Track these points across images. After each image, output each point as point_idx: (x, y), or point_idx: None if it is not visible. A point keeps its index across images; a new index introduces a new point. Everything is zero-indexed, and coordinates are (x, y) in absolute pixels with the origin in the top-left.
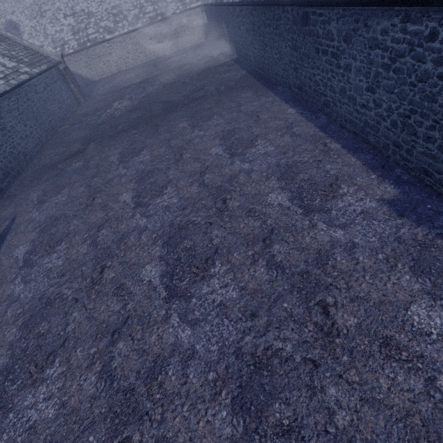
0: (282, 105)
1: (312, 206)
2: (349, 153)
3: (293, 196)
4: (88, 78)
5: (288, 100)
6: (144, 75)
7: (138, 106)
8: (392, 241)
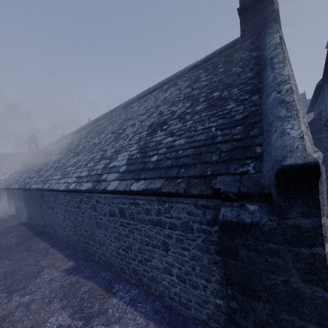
0: (33, 236)
1: (17, 288)
2: (59, 252)
3: (5, 287)
4: None
5: (38, 233)
6: None
7: None
8: (58, 288)
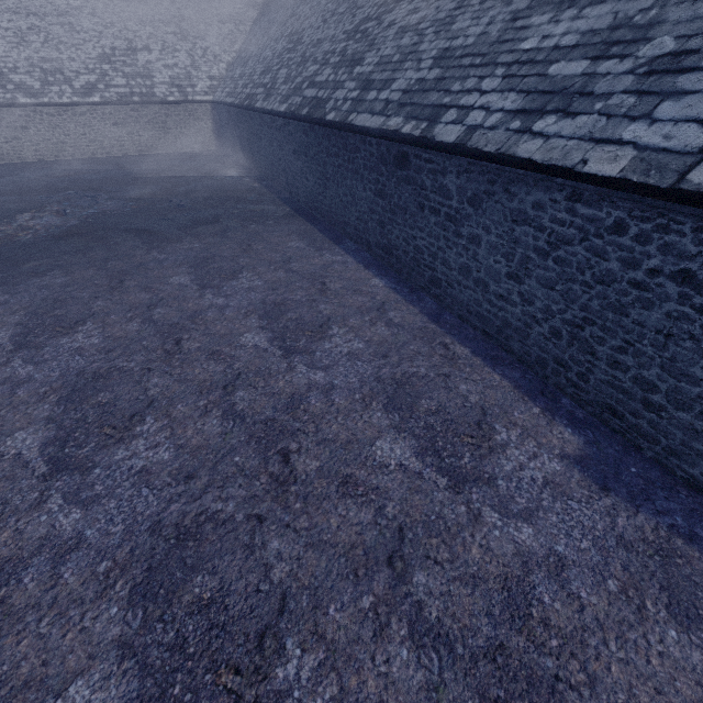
0: (361, 271)
1: (461, 470)
2: (487, 365)
3: (421, 446)
4: None
5: (368, 263)
6: (96, 177)
7: (78, 229)
8: (615, 546)
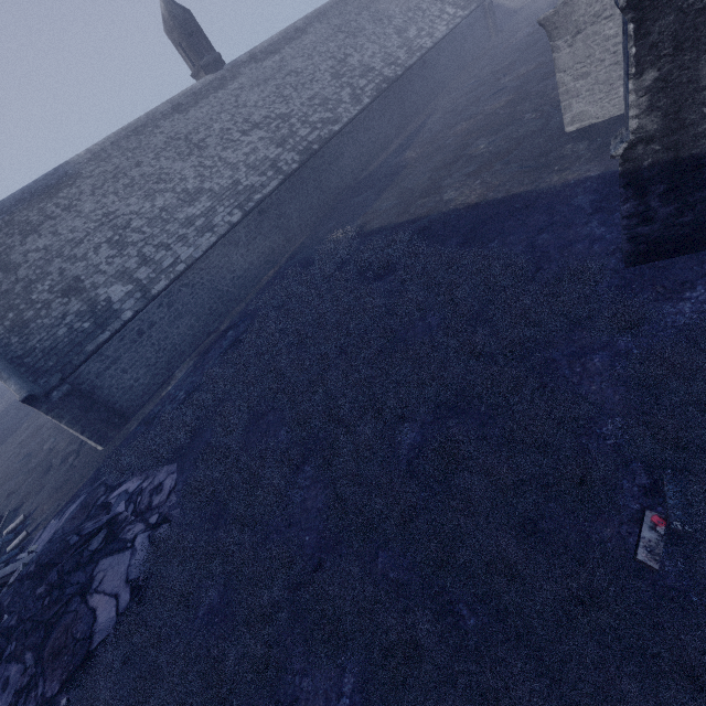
0: None
1: None
2: None
3: None
4: (511, 8)
5: None
6: None
7: (535, 31)
8: None
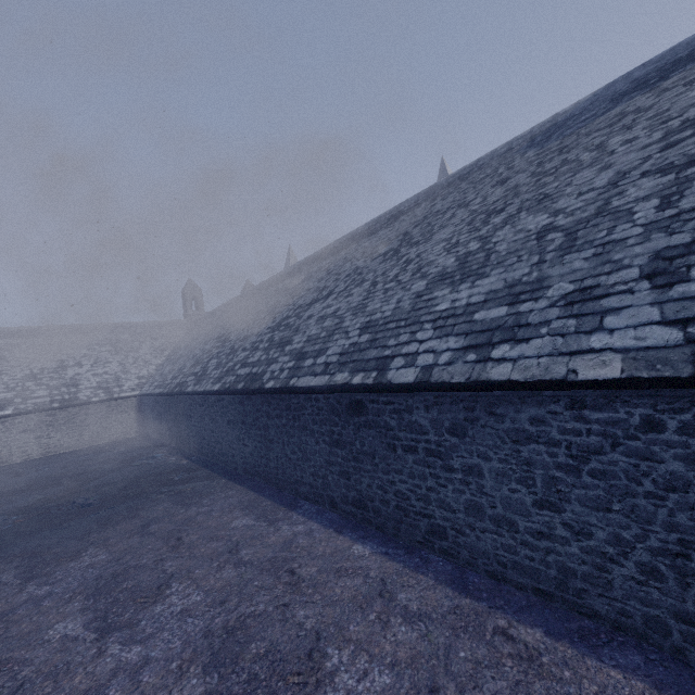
0: (334, 538)
1: None
2: (584, 652)
3: None
4: None
5: (338, 525)
6: None
7: None
8: None
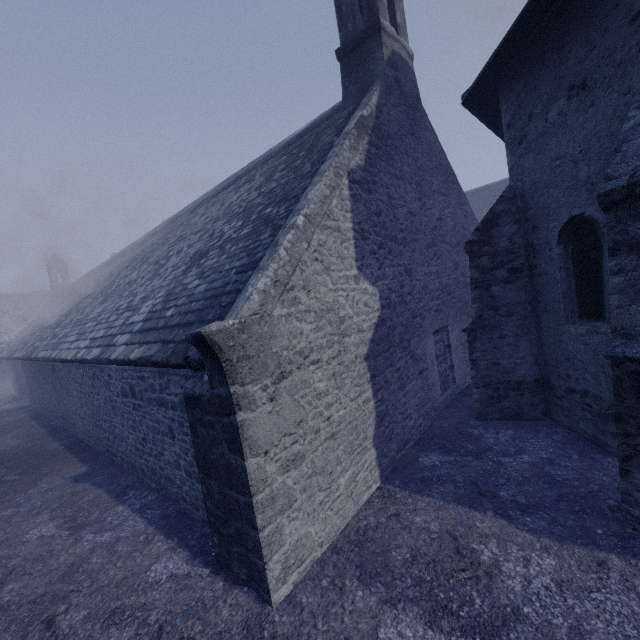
0: (43, 435)
1: None
2: (74, 455)
3: None
4: None
5: (53, 430)
6: None
7: None
8: (54, 499)
